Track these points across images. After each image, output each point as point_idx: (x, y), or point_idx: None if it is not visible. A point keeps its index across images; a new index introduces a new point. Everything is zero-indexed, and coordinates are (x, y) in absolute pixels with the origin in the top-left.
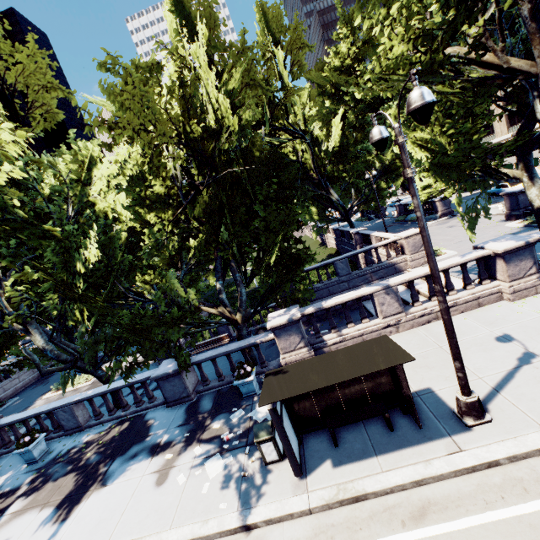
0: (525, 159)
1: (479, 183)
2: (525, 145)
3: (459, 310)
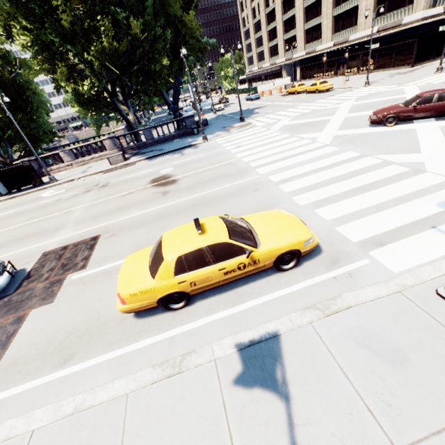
0: (126, 103)
1: (105, 112)
2: (124, 98)
3: (95, 161)
